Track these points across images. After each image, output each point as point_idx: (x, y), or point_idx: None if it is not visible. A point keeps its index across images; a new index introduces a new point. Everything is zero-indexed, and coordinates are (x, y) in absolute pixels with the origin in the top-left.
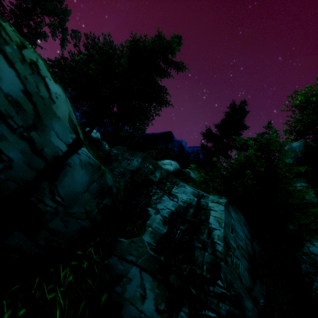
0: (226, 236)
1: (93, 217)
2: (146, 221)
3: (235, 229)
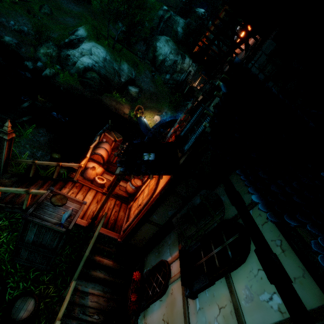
0: None
1: None
2: None
3: None
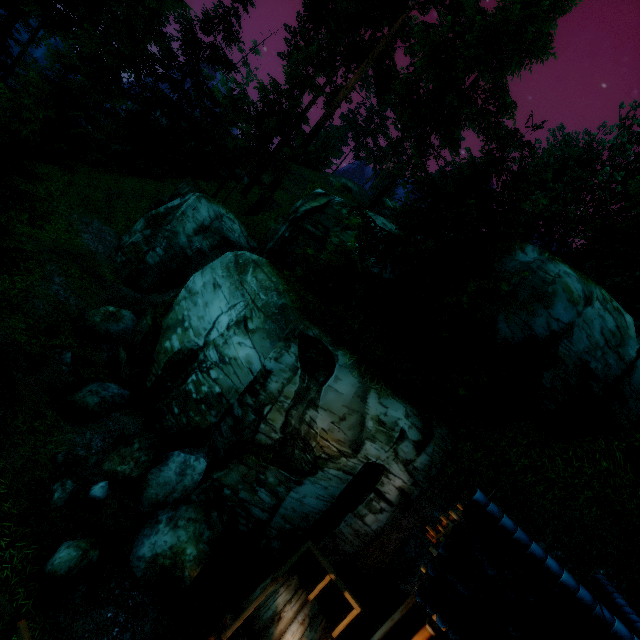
0: None
1: None
2: None
3: None
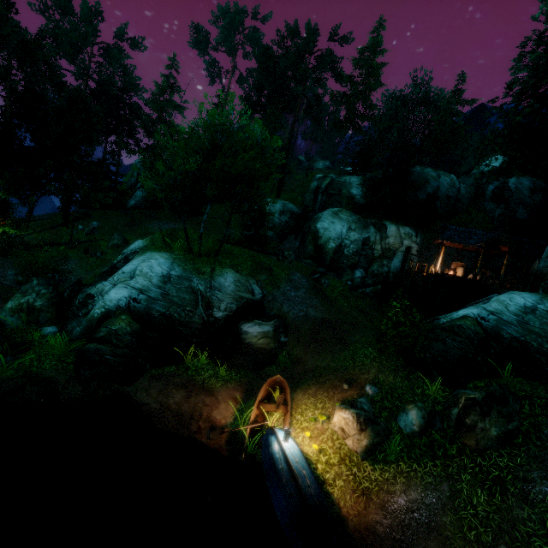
0: (516, 187)
1: (469, 198)
2: (485, 194)
3: (522, 183)
